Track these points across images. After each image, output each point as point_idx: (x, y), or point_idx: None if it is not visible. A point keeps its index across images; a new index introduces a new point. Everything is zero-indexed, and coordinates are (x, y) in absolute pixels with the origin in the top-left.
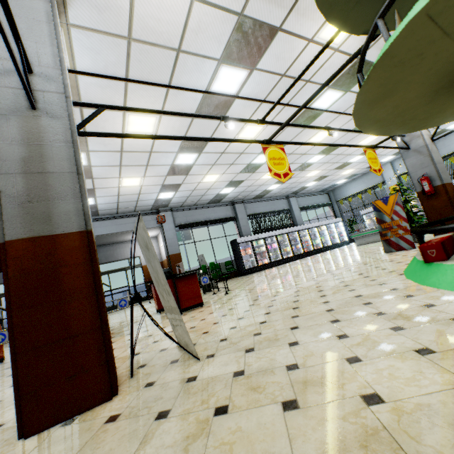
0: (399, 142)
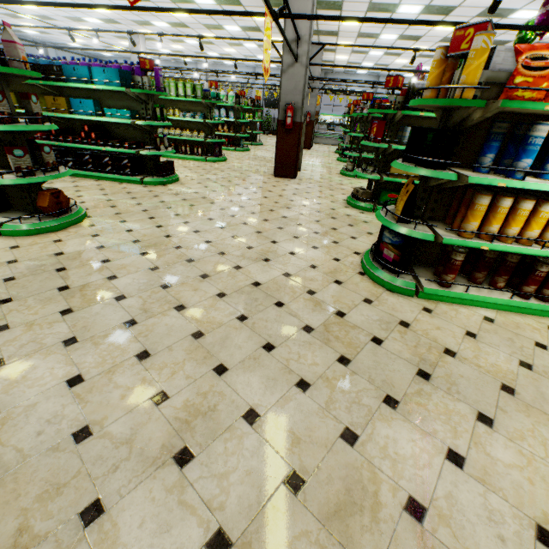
0: None
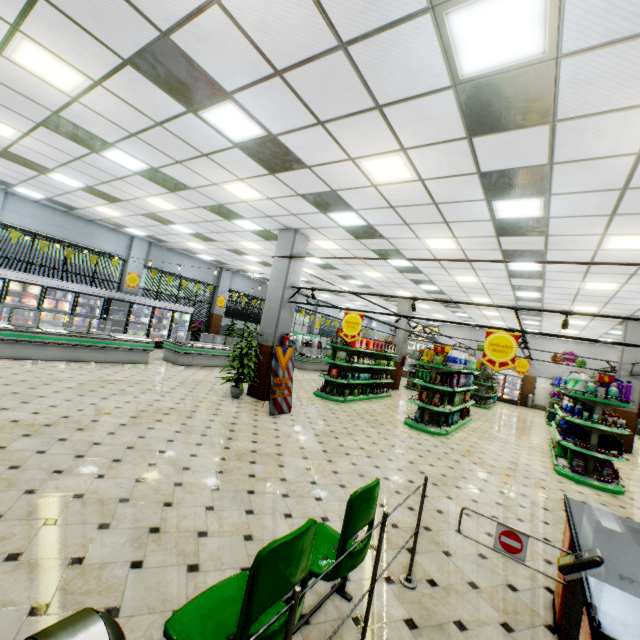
0: (287, 289)
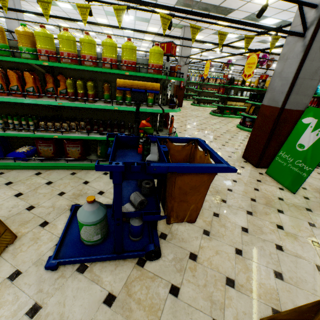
0: None
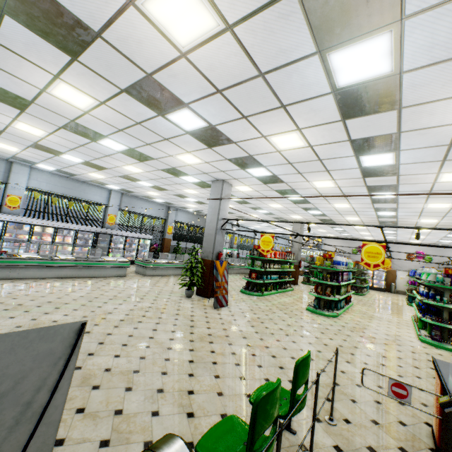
0: (219, 221)
